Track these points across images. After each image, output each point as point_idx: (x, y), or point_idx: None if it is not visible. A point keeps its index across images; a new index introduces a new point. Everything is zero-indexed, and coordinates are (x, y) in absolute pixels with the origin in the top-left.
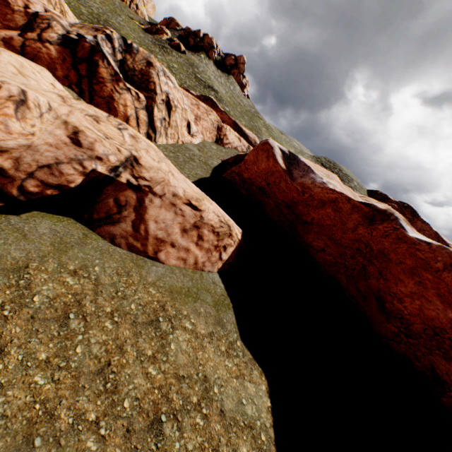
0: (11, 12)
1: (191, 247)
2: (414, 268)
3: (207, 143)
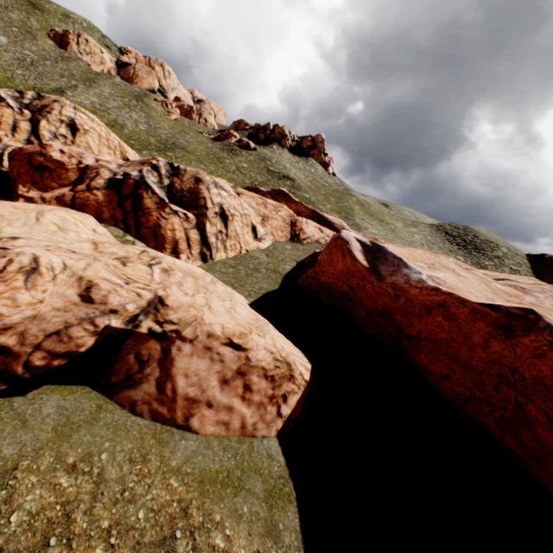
0: (66, 171)
1: (234, 404)
2: None
3: (280, 243)
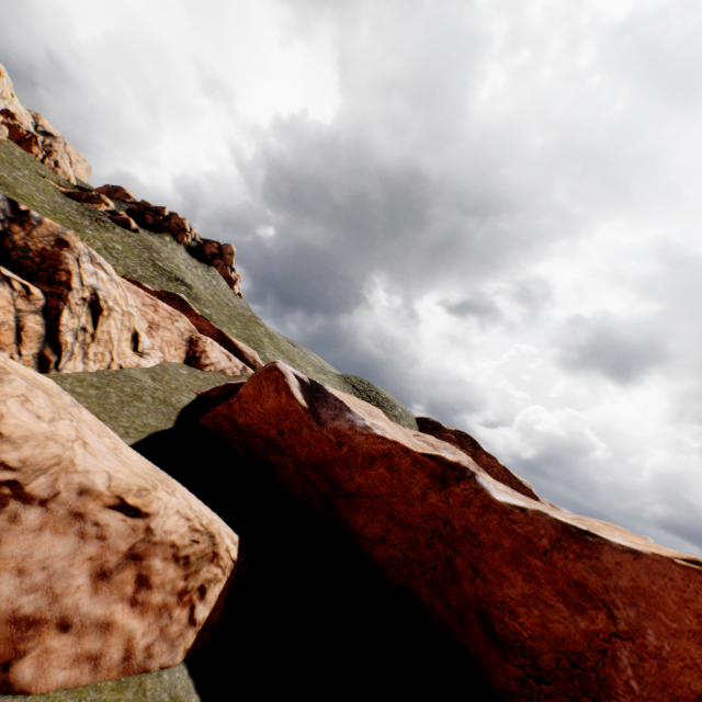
0: None
1: (116, 615)
2: (517, 552)
3: (172, 364)
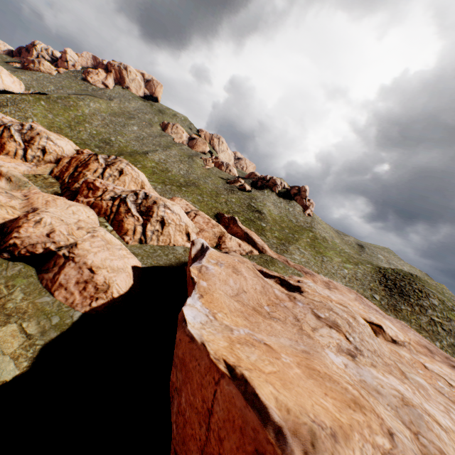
0: (98, 191)
1: (76, 292)
2: None
3: None
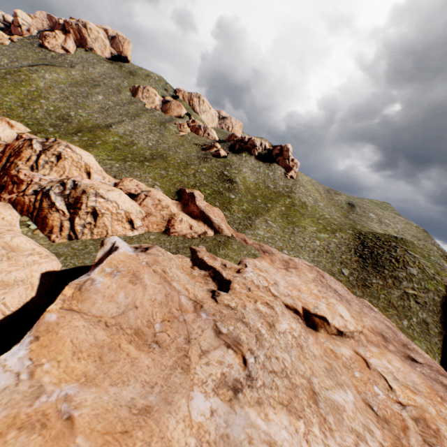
0: (23, 185)
1: None
2: None
3: (150, 233)
